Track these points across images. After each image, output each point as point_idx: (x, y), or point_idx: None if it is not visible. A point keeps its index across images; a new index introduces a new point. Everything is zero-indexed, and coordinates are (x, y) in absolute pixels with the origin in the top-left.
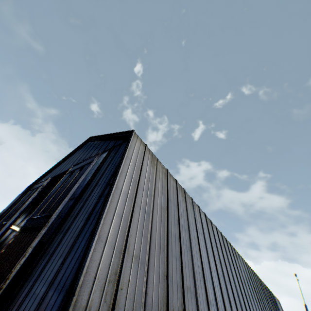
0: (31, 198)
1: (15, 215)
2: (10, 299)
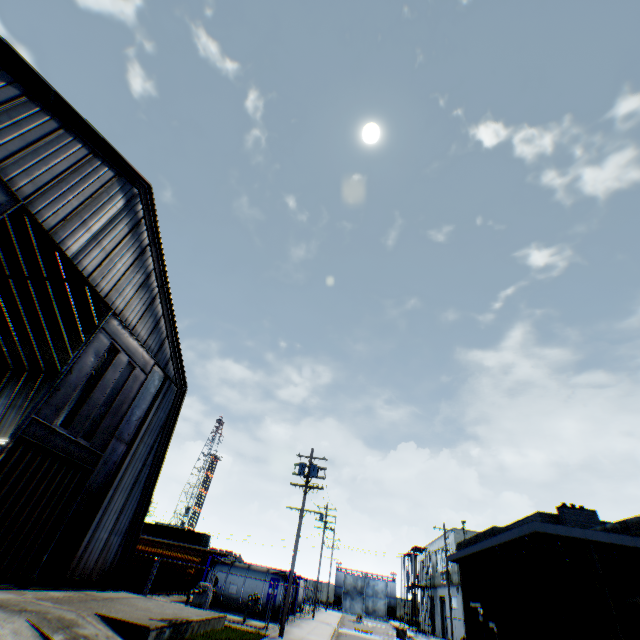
0: None
1: None
2: (81, 545)
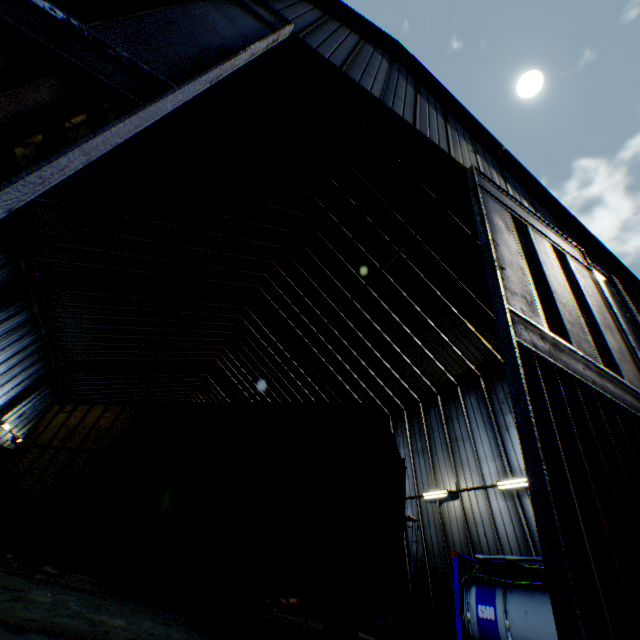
0: (252, 48)
1: (202, 76)
2: None
